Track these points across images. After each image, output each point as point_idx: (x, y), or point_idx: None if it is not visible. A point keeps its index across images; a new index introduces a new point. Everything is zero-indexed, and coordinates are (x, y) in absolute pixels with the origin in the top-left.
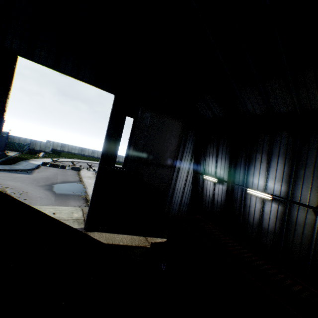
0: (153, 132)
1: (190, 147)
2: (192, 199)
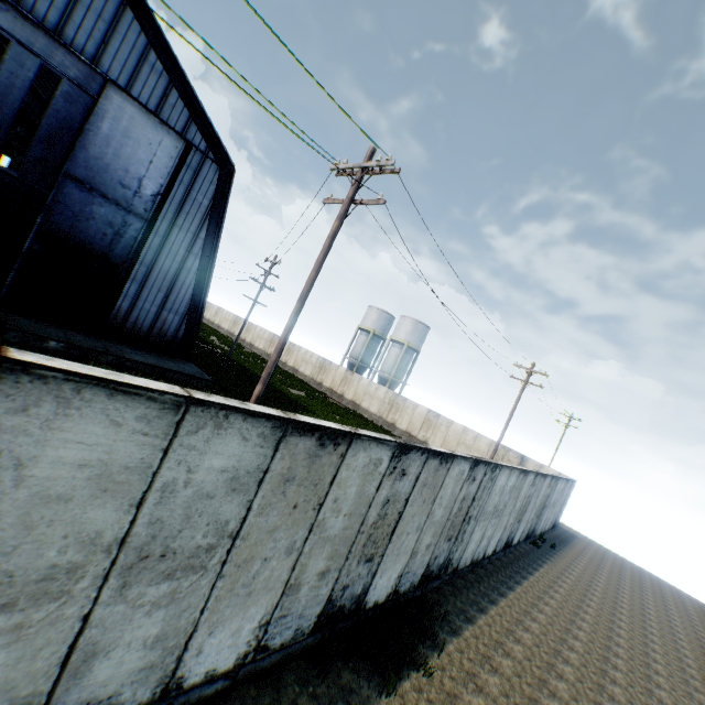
0: None
1: None
2: None
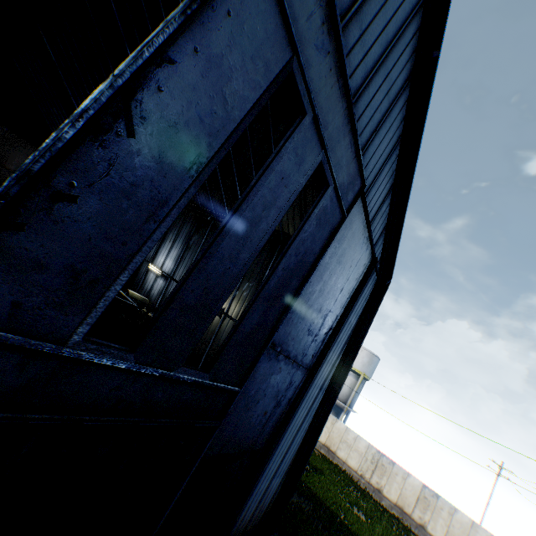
0: (6, 142)
1: None
2: None
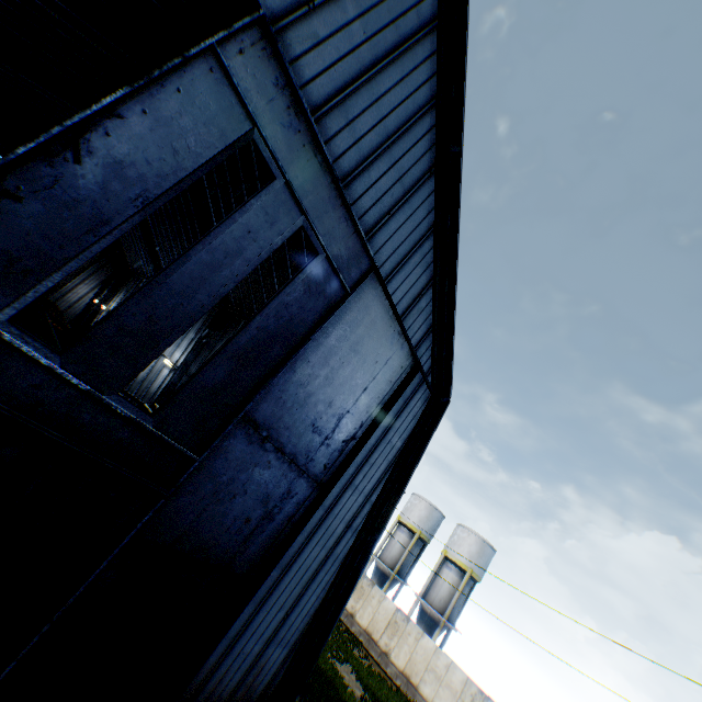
0: None
1: (102, 276)
2: (78, 317)
